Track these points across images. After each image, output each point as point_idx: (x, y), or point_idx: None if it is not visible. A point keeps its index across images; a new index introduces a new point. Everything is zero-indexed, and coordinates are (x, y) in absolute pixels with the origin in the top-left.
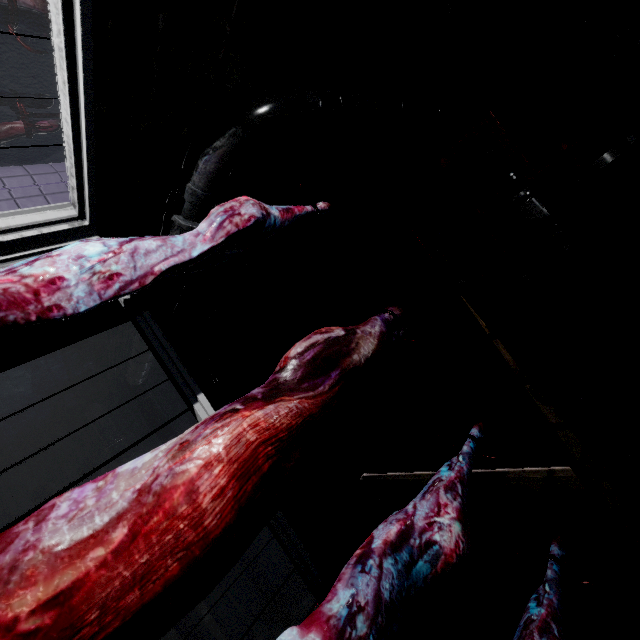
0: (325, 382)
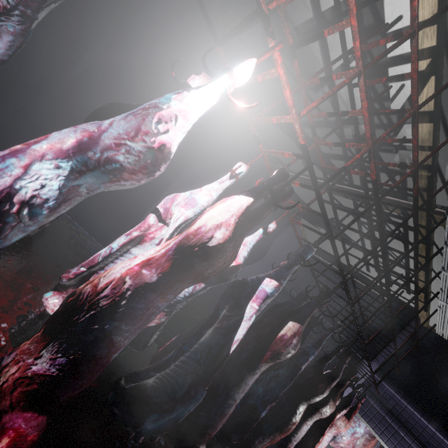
0: None
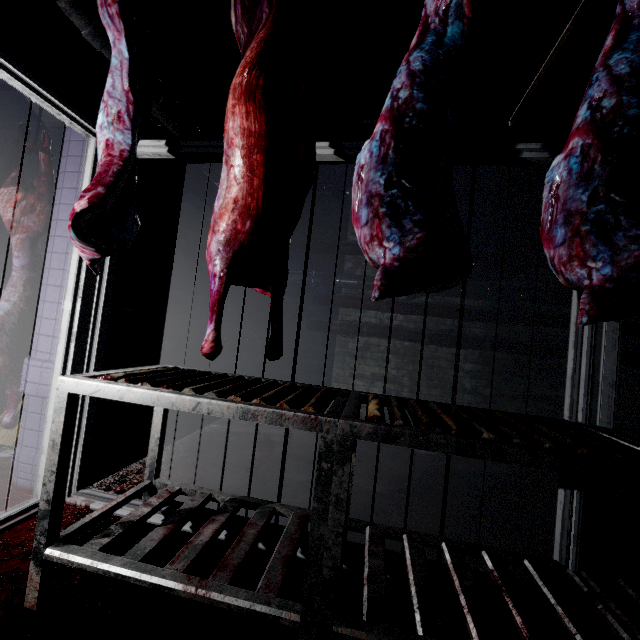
0: (262, 12)
